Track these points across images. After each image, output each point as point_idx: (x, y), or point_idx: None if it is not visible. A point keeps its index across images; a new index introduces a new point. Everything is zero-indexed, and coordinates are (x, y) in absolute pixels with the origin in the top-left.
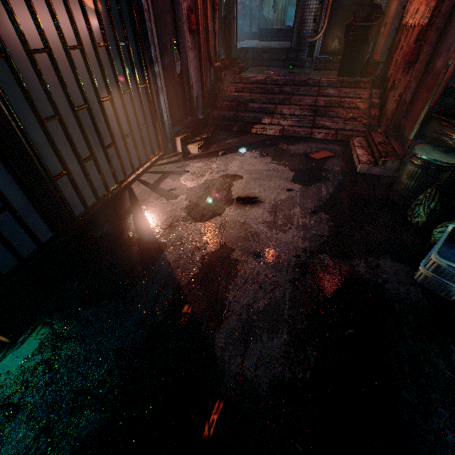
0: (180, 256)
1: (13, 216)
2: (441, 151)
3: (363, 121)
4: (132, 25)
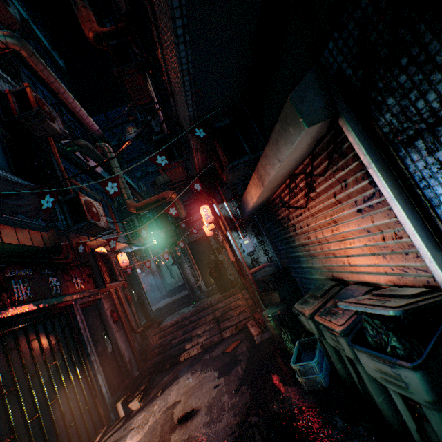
0: None
1: None
2: (274, 307)
3: (247, 309)
4: (74, 340)
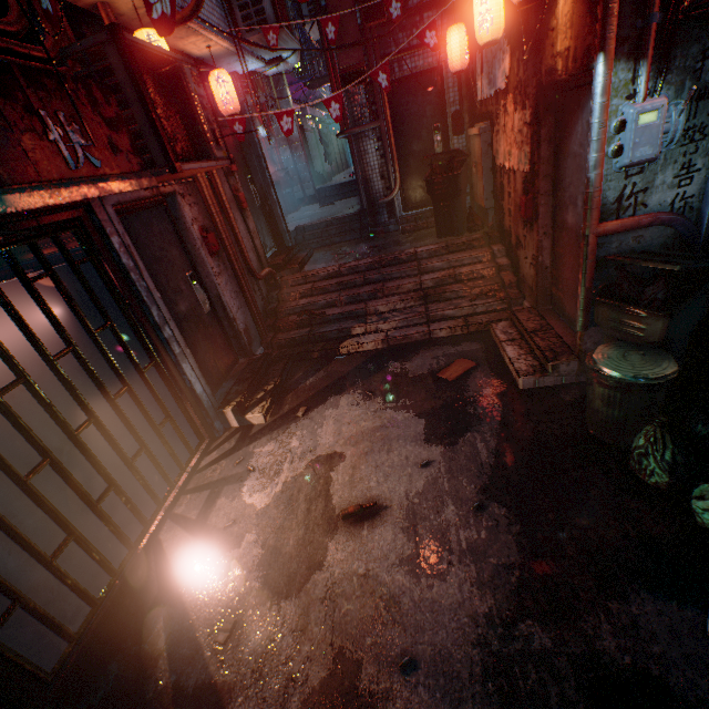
0: None
1: None
2: (635, 354)
3: (498, 294)
4: (114, 296)
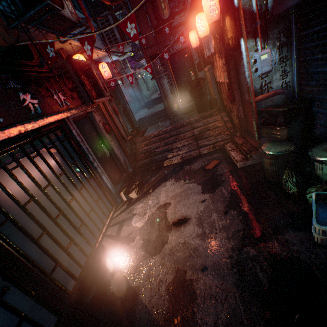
0: (151, 294)
1: (28, 322)
2: (277, 144)
3: (225, 132)
4: (75, 152)
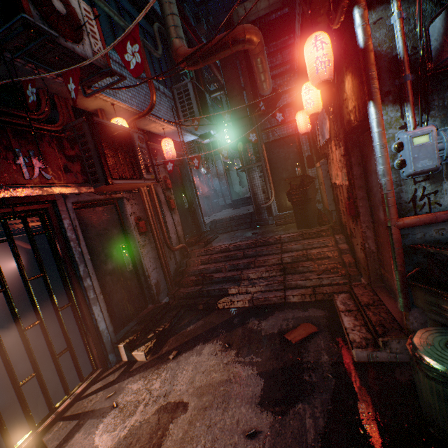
0: None
1: None
2: None
3: (339, 271)
4: (55, 256)
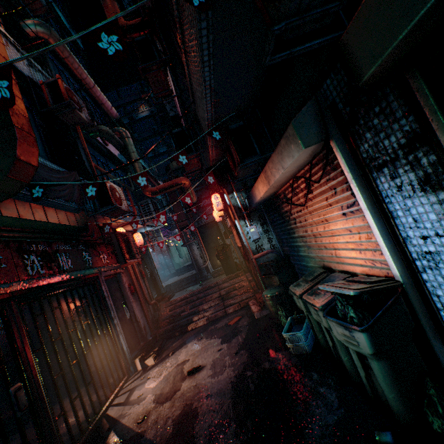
0: (157, 430)
1: None
2: (273, 289)
3: (250, 290)
4: (100, 306)
